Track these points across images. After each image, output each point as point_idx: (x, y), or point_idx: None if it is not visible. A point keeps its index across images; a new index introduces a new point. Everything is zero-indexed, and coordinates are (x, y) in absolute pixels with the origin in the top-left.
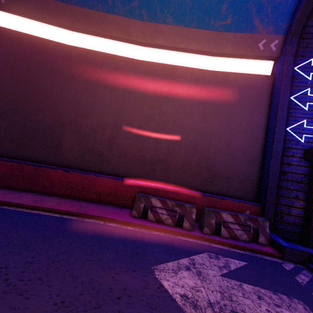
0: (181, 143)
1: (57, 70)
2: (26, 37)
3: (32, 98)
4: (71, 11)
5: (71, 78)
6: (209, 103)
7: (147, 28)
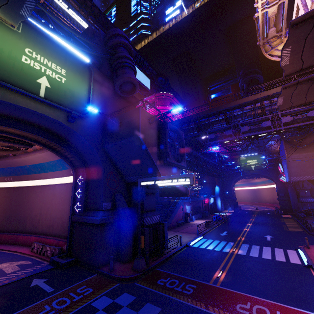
0: (57, 217)
1: (26, 196)
2: (18, 188)
3: (19, 209)
4: (27, 176)
5: (29, 198)
6: (64, 198)
7: (45, 174)
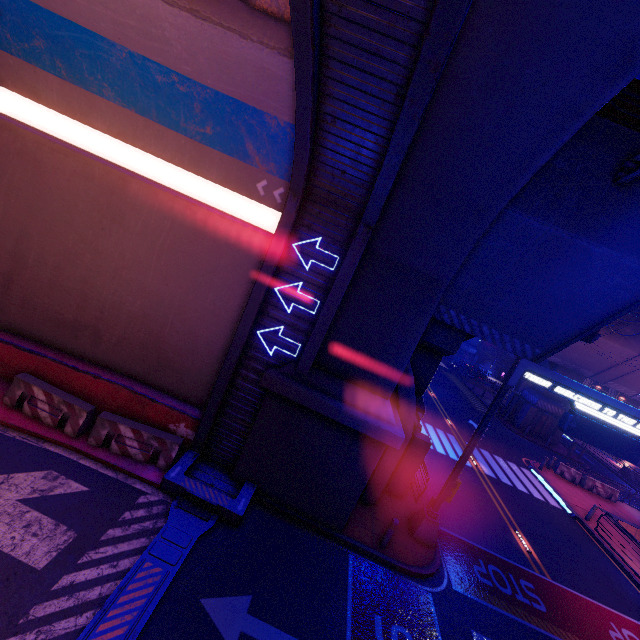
0: (123, 308)
1: None
2: None
3: None
4: None
5: None
6: (176, 256)
7: (72, 93)
